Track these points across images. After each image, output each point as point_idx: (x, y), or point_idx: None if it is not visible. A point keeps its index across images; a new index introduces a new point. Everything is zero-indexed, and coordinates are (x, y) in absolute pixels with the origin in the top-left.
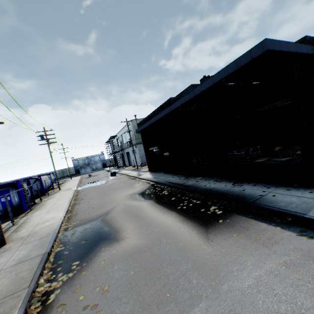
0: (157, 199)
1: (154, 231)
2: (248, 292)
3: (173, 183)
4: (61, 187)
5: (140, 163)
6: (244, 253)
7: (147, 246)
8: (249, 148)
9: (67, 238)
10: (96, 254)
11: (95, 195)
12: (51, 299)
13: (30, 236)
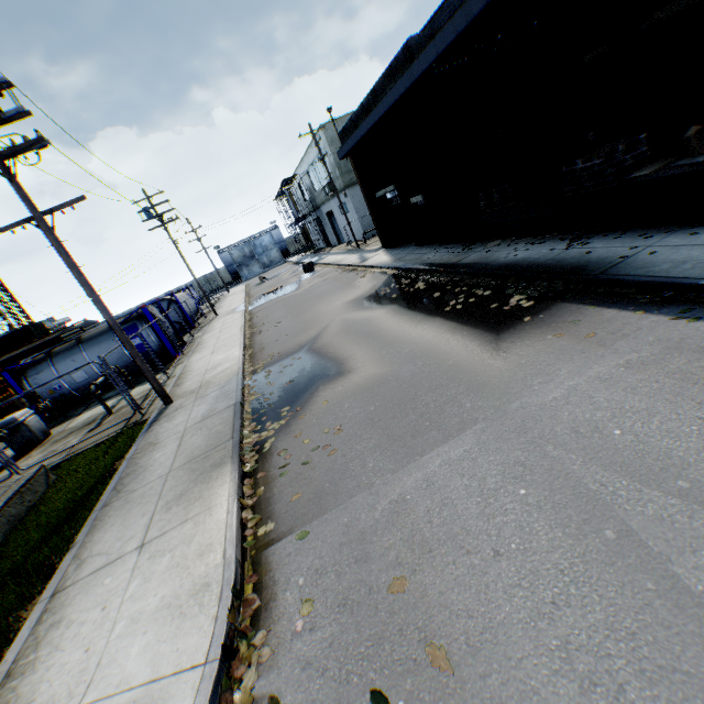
0: (405, 301)
1: (403, 353)
2: (549, 407)
3: (436, 264)
4: (216, 311)
5: (360, 233)
6: (558, 361)
7: (393, 374)
8: (617, 145)
9: (260, 383)
10: (312, 396)
11: (284, 314)
12: (267, 448)
13: (203, 388)
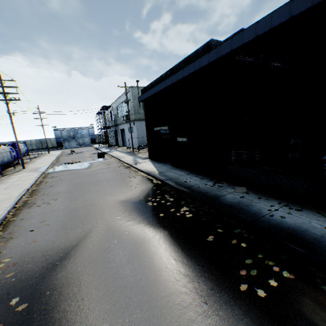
0: (175, 230)
1: None
2: None
3: (196, 191)
4: (29, 164)
5: (136, 145)
6: None
7: None
8: None
9: None
10: None
11: (65, 189)
12: None
13: None
